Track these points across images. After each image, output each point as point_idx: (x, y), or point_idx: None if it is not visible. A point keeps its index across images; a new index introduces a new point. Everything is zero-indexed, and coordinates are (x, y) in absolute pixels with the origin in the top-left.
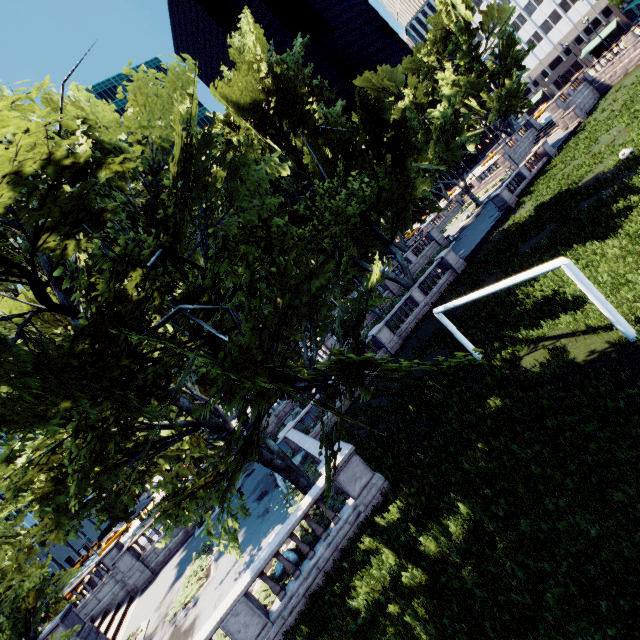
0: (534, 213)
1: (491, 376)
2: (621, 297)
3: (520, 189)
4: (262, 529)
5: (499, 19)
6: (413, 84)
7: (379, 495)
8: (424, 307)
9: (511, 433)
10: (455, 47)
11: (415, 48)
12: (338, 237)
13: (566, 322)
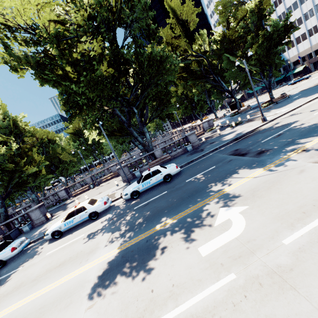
0: None
1: None
2: None
3: None
4: None
5: None
6: None
7: None
8: None
9: None
10: None
11: None
12: None
13: None
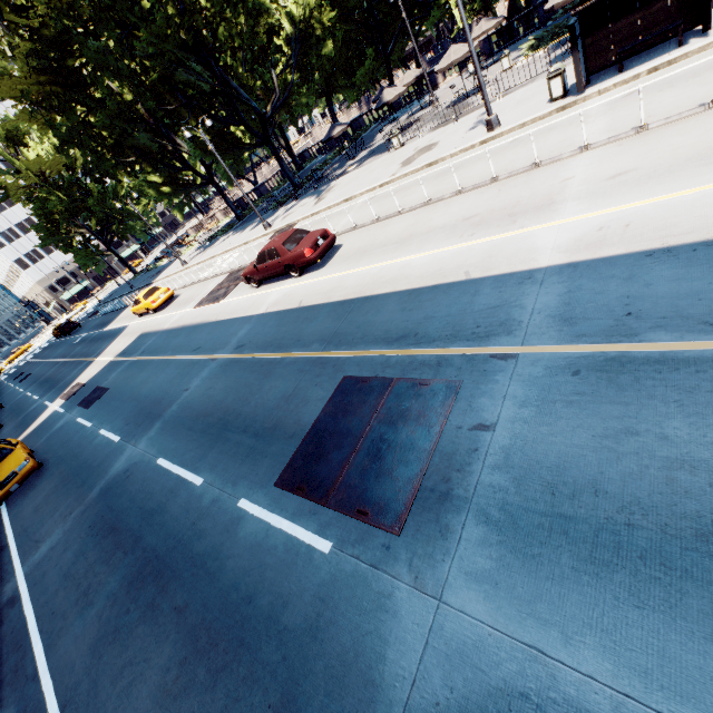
0: None
1: None
2: None
3: None
4: None
5: None
6: None
7: None
8: None
9: None
10: None
11: None
12: None
13: None
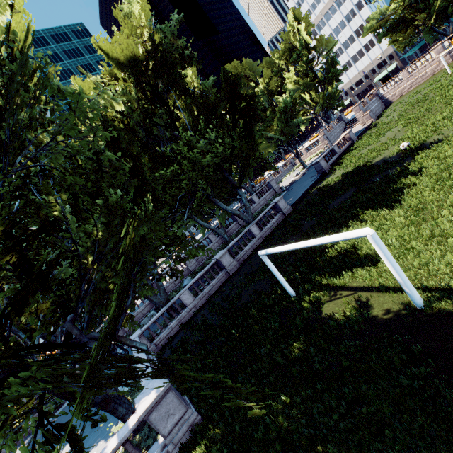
0: (341, 179)
1: (300, 316)
2: (407, 261)
3: (332, 160)
4: (89, 441)
5: (327, 45)
6: (267, 76)
7: (190, 431)
8: (259, 239)
9: (312, 389)
10: (298, 58)
11: (271, 53)
12: (194, 178)
13: (363, 276)
